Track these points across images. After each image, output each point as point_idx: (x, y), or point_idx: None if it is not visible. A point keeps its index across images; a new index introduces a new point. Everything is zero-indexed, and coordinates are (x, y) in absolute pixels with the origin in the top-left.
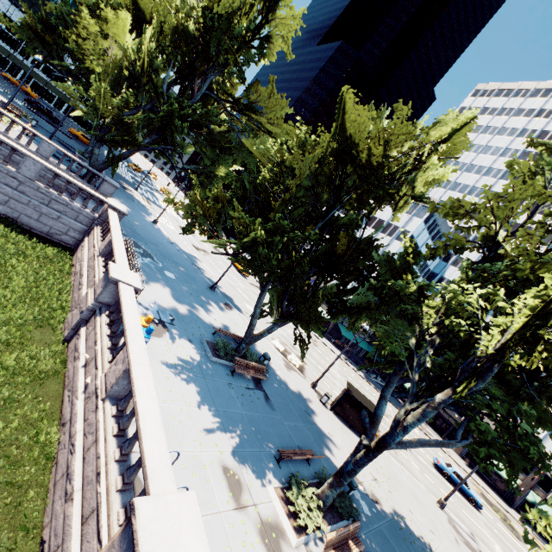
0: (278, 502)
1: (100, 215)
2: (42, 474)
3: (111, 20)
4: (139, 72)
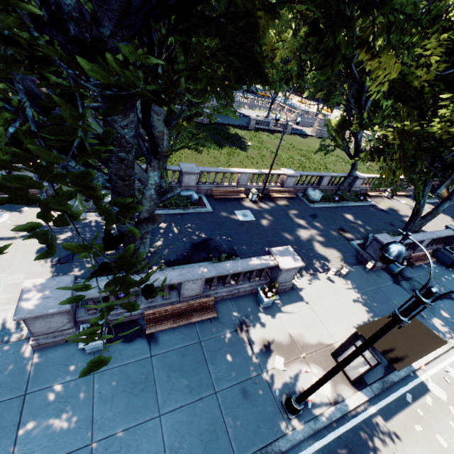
0: None
1: None
2: None
3: None
4: None
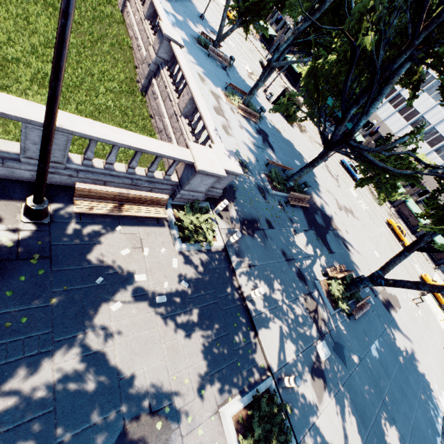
0: (221, 92)
1: None
2: (129, 52)
3: None
4: None
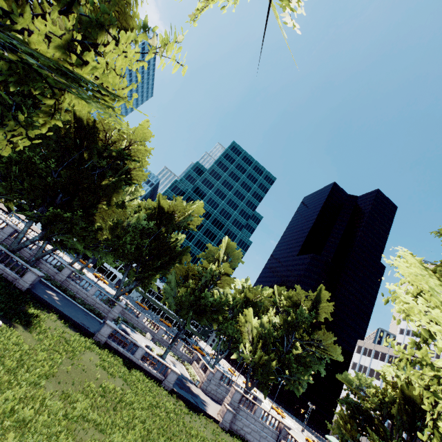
0: None
1: (280, 431)
2: None
3: (247, 313)
4: (264, 336)
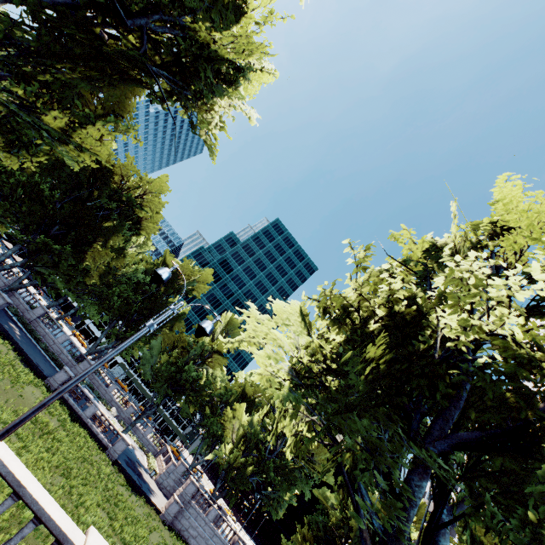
0: None
1: (232, 544)
2: None
3: (238, 408)
4: (249, 437)
